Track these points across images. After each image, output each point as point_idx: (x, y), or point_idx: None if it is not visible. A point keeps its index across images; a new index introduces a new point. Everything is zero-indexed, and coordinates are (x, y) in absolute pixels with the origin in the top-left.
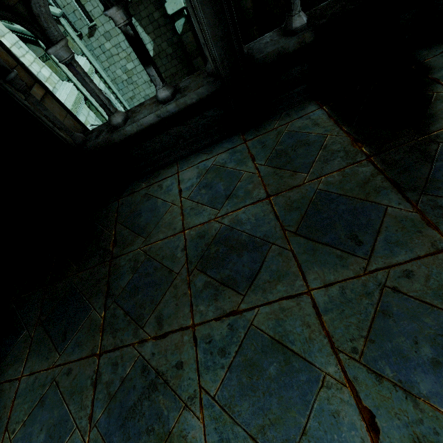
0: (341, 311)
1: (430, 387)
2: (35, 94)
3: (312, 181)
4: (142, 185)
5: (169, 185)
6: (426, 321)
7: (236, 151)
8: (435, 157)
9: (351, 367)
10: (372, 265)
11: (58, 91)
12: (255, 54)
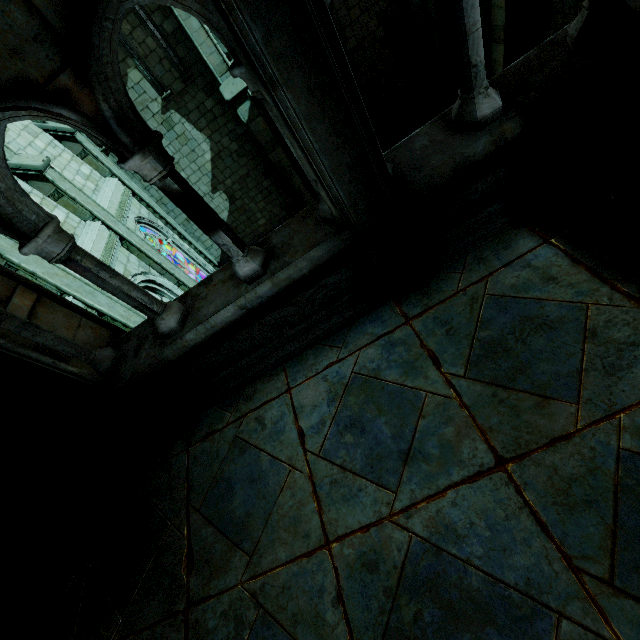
0: None
1: None
2: (17, 309)
3: (597, 425)
4: (226, 417)
5: (278, 420)
6: None
7: (394, 343)
8: None
9: None
10: None
11: (79, 239)
12: (406, 172)
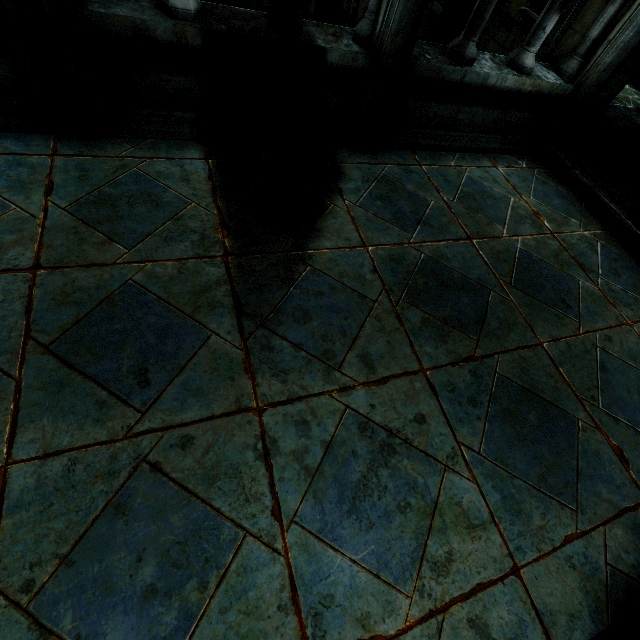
0: (47, 506)
1: (122, 638)
2: None
3: (130, 264)
4: None
5: None
6: (173, 520)
7: (23, 164)
8: (296, 281)
9: (1, 625)
10: (144, 423)
11: None
12: (93, 2)
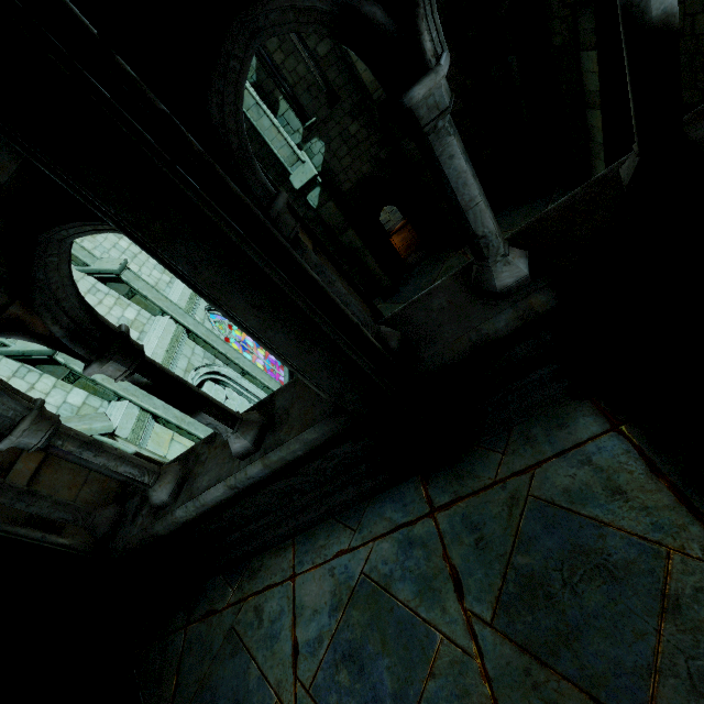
0: None
1: None
2: (18, 476)
3: None
4: (228, 594)
5: (276, 618)
6: None
7: (413, 542)
8: None
9: None
10: None
11: (146, 336)
12: (417, 343)
